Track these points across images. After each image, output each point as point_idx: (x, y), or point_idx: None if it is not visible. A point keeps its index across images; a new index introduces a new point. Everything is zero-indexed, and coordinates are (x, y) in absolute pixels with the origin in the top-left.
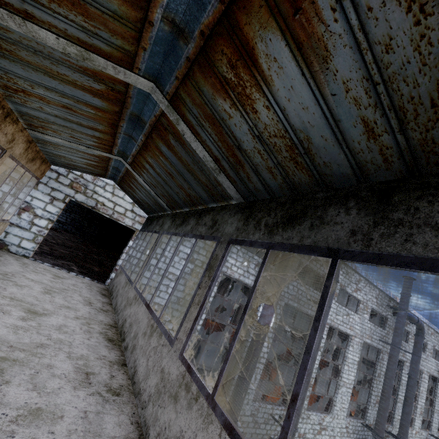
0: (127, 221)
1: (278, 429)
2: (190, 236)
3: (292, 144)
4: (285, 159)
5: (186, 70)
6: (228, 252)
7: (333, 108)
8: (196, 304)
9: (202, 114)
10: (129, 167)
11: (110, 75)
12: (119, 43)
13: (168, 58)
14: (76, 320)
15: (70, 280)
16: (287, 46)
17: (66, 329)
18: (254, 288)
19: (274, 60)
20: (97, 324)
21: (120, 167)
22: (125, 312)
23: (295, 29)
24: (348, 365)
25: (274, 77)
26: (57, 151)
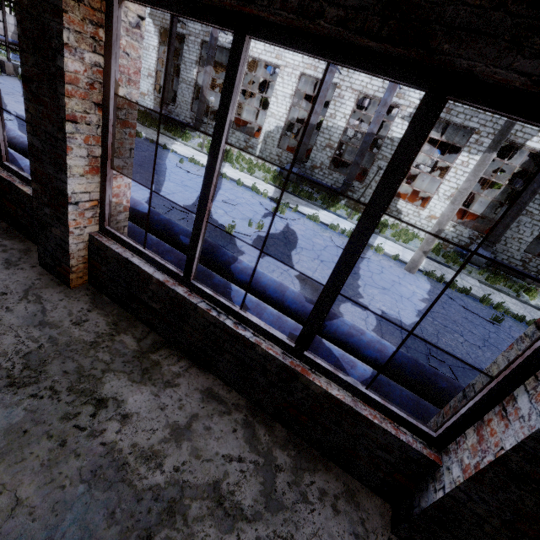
0: None
1: (210, 133)
2: None
3: None
4: None
5: None
6: None
7: None
8: None
9: None
10: None
11: None
12: None
13: None
14: None
15: None
16: None
17: None
18: None
19: None
20: None
21: None
22: None
23: None
24: (277, 97)
25: None
26: None
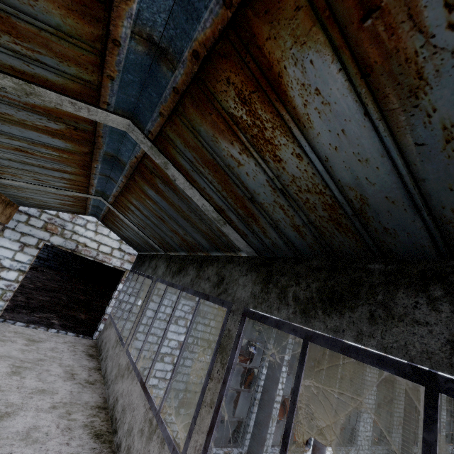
0: (114, 261)
1: None
2: (190, 293)
3: (334, 202)
4: (321, 218)
5: (174, 105)
6: (245, 328)
7: (415, 162)
8: (208, 406)
9: (198, 159)
10: (112, 206)
11: (69, 112)
12: (74, 71)
13: (146, 89)
14: (52, 412)
15: (48, 343)
16: (342, 72)
17: (37, 434)
18: (294, 405)
19: (315, 92)
20: (81, 410)
21: (101, 205)
22: (116, 386)
23: (362, 43)
24: (367, 388)
25: (314, 116)
26: (22, 193)
